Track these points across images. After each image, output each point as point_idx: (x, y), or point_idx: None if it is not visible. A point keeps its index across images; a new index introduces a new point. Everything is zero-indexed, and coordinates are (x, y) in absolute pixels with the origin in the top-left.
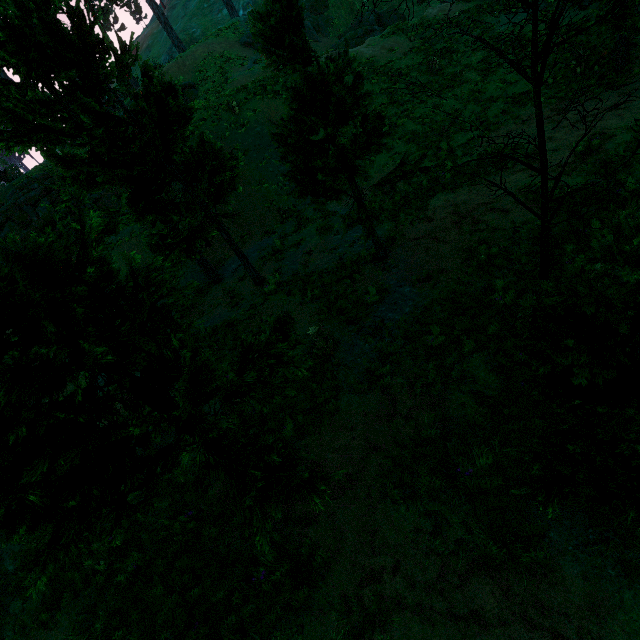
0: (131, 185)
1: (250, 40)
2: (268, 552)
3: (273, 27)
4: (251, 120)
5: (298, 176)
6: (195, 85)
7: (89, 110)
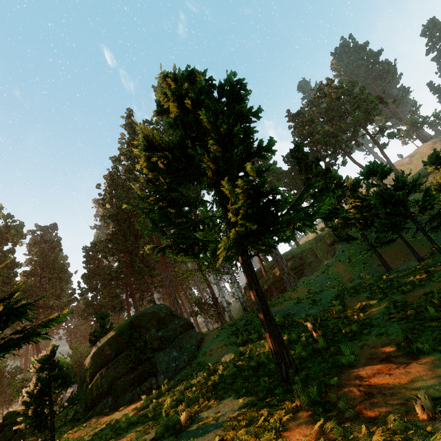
0: (362, 222)
1: None
2: None
3: (431, 161)
4: None
5: None
6: None
7: (358, 198)
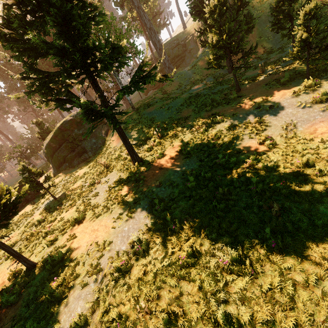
0: None
1: None
2: (234, 92)
3: None
4: (267, 8)
5: (273, 21)
6: None
7: None
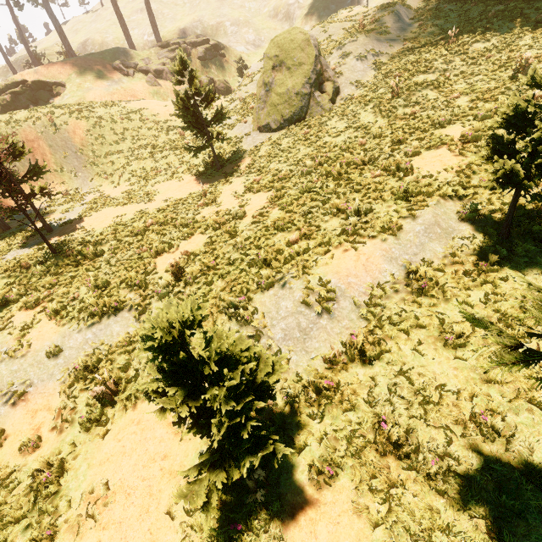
0: None
1: (118, 67)
2: None
3: None
4: (62, 128)
5: None
6: (65, 84)
7: None
